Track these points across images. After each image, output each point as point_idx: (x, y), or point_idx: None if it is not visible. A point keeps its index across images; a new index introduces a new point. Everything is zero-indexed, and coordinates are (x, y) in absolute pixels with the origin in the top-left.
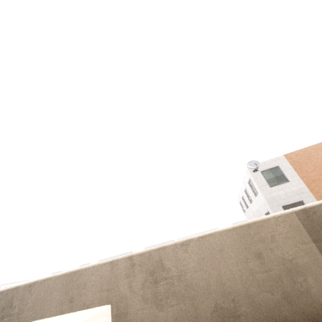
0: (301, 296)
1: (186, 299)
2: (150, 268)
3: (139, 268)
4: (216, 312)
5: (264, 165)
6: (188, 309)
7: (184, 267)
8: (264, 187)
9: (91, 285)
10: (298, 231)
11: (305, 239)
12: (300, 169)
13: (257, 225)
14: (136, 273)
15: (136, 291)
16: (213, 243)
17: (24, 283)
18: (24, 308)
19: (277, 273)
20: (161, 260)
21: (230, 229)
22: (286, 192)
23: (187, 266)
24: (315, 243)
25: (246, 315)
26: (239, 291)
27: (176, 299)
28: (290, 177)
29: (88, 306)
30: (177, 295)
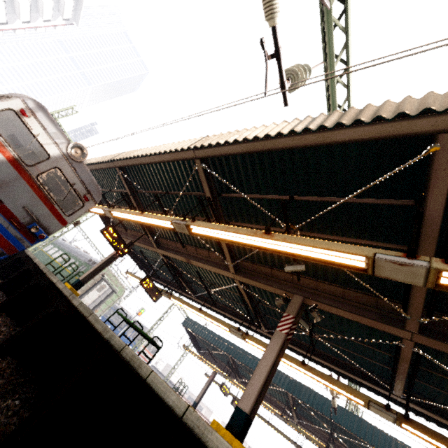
0: None
1: None
2: None
3: None
4: None
5: None
6: None
7: None
8: None
9: None
10: None
11: None
12: None
13: None
14: None
15: None
16: None
17: None
18: None
19: None
20: None
21: None
22: None
23: None
24: None
25: None
26: None
27: None
28: None
29: None
30: None
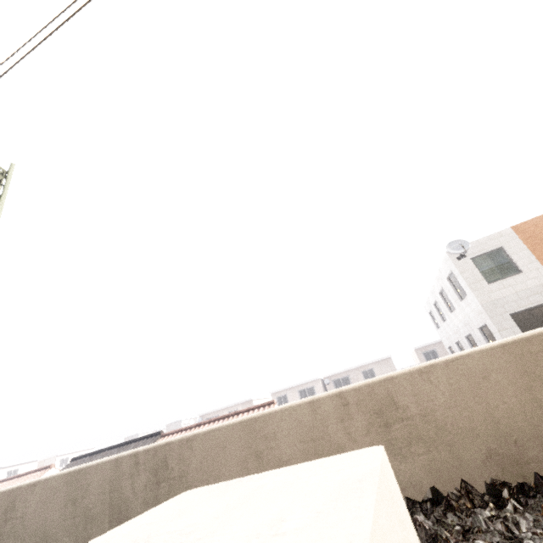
0: None
1: (440, 445)
2: (374, 407)
3: (357, 408)
4: (489, 460)
5: (477, 247)
6: (445, 458)
7: (429, 403)
8: (477, 284)
9: (285, 434)
10: None
11: None
12: (542, 250)
13: (542, 338)
14: (354, 416)
15: (358, 438)
16: (472, 367)
17: (178, 437)
18: (188, 470)
19: None
20: (390, 395)
21: (496, 347)
22: (516, 291)
23: (435, 402)
24: None
25: (538, 461)
26: (523, 431)
27: (424, 446)
28: (524, 264)
29: (287, 462)
30: (424, 441)
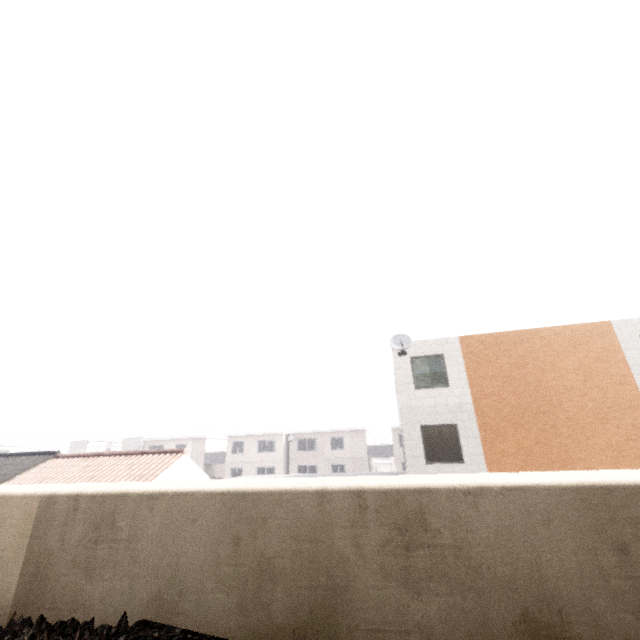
0: None
1: None
2: None
3: None
4: None
5: (421, 347)
6: None
7: None
8: (405, 386)
9: None
10: (28, 521)
11: (27, 531)
12: (475, 370)
13: (4, 500)
14: None
15: None
16: None
17: None
18: None
19: None
20: None
21: None
22: (436, 404)
23: None
24: (30, 539)
25: None
26: None
27: None
28: (454, 379)
29: None
30: None
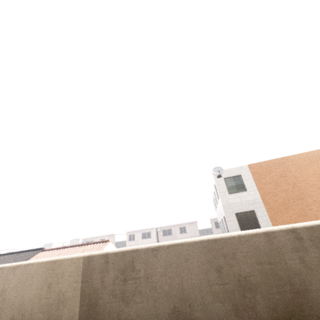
0: (56, 319)
1: None
2: None
3: None
4: None
5: (228, 172)
6: None
7: (8, 285)
8: (223, 193)
9: None
10: (78, 272)
11: (78, 279)
12: (259, 181)
13: (60, 262)
14: None
15: None
16: (31, 271)
17: None
18: None
19: (53, 301)
20: None
21: (44, 262)
22: (241, 201)
23: (10, 285)
24: (81, 283)
25: None
26: (28, 309)
27: None
28: (248, 187)
29: None
30: None
